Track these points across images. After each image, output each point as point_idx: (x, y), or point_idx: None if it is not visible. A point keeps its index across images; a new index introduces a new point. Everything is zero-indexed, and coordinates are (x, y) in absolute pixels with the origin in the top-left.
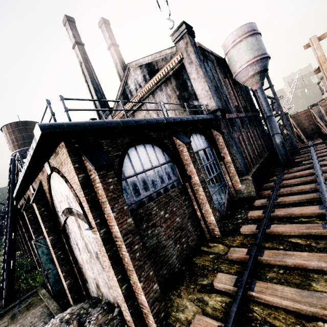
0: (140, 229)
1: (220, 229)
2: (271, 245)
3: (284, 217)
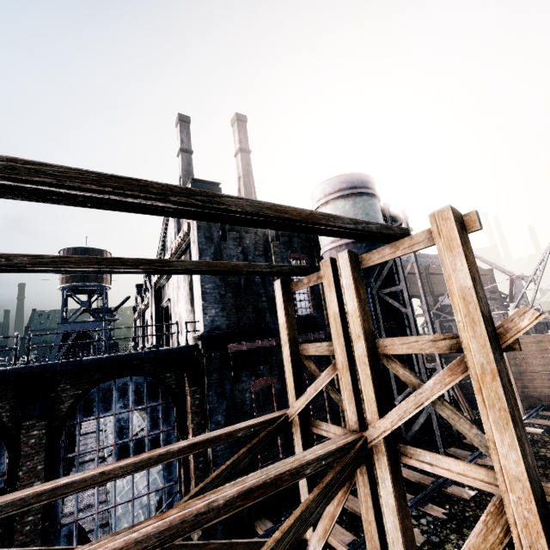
0: None
1: None
2: None
3: None
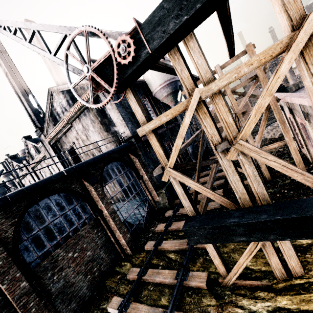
0: (45, 279)
1: (132, 248)
2: (157, 262)
3: (176, 231)
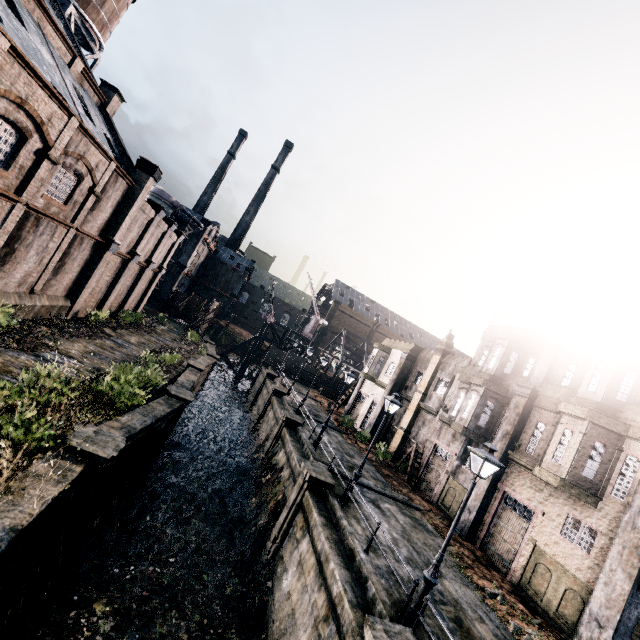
0: None
1: None
2: None
3: None
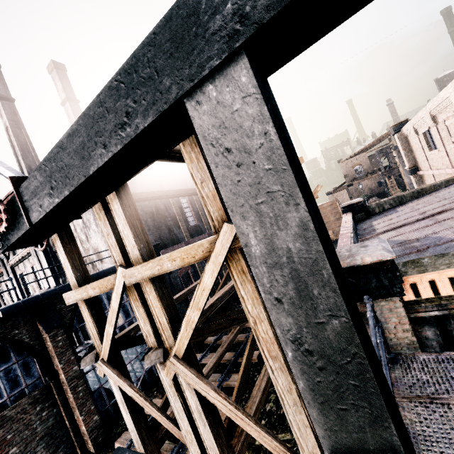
0: None
1: (97, 440)
2: None
3: None
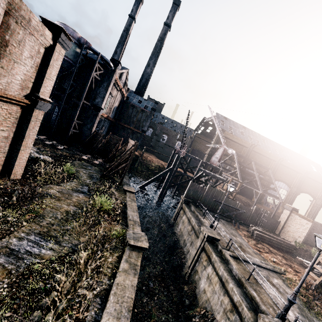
0: None
1: None
2: None
3: None
